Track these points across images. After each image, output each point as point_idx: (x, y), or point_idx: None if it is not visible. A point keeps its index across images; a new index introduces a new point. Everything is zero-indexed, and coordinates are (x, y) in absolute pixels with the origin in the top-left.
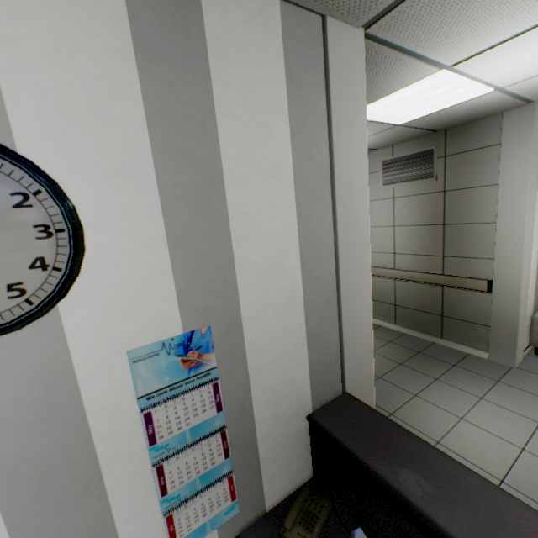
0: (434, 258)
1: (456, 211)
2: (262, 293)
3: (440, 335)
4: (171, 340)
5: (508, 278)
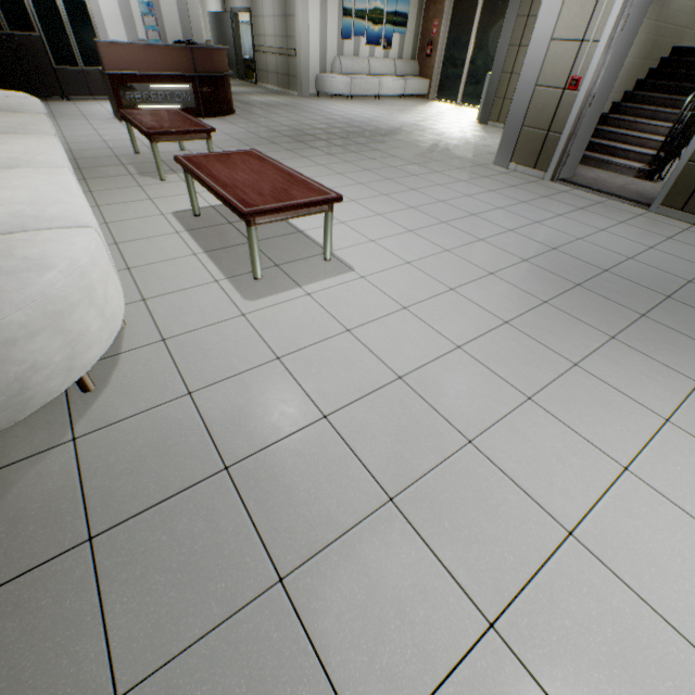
0: (285, 39)
1: (288, 8)
2: (165, 0)
3: (289, 89)
4: (146, 3)
5: (299, 48)
